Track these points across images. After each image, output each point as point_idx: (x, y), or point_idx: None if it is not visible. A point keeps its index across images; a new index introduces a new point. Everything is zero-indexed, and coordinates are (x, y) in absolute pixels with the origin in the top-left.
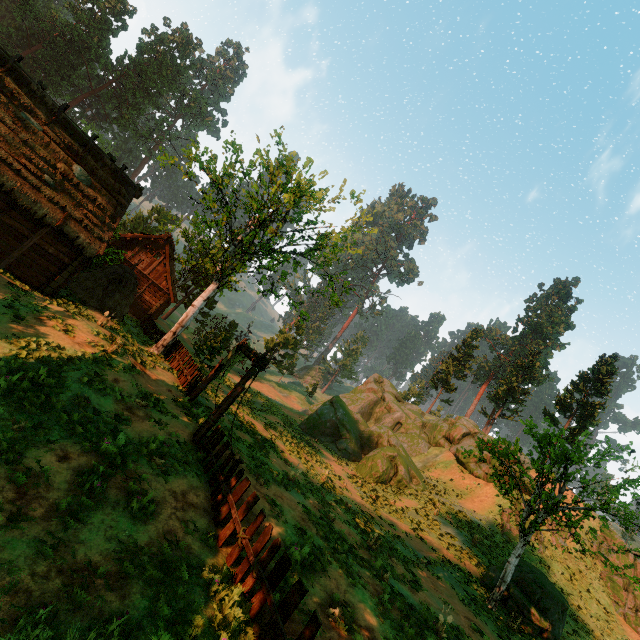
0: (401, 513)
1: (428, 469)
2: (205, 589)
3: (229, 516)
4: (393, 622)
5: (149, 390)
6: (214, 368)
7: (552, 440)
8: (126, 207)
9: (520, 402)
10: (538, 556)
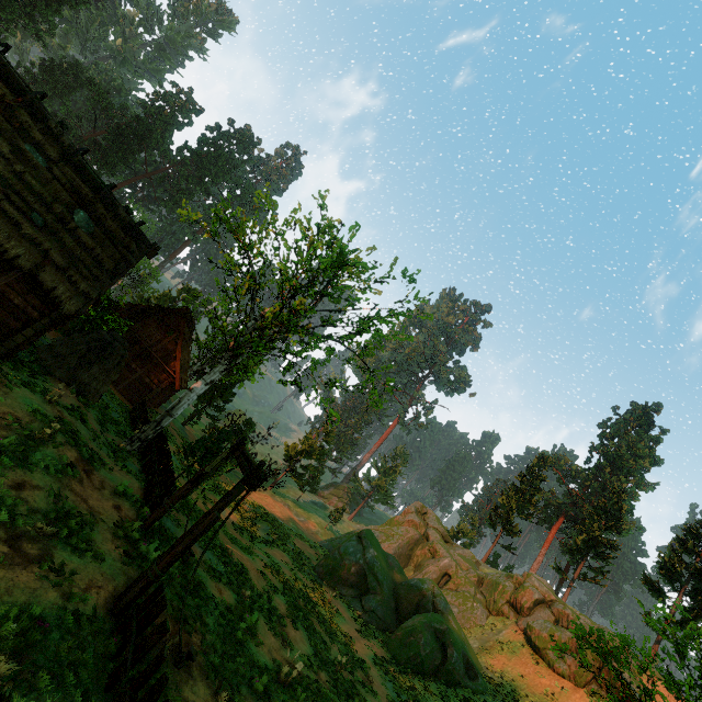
0: None
1: (488, 652)
2: None
3: None
4: None
5: (79, 505)
6: (192, 478)
7: None
8: (132, 265)
9: (606, 559)
10: None
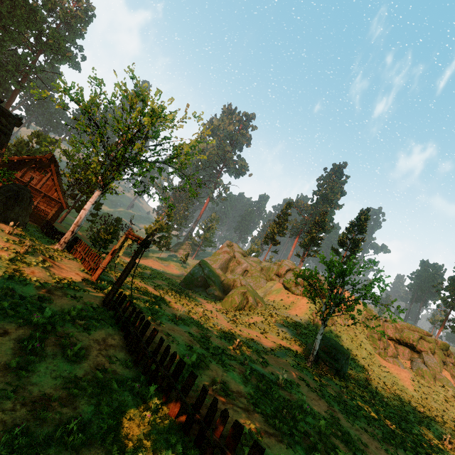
0: (253, 325)
1: (267, 296)
2: (131, 392)
3: (139, 347)
4: (253, 385)
5: (61, 276)
6: (110, 253)
7: (334, 264)
8: (9, 135)
9: (318, 245)
10: (334, 333)
